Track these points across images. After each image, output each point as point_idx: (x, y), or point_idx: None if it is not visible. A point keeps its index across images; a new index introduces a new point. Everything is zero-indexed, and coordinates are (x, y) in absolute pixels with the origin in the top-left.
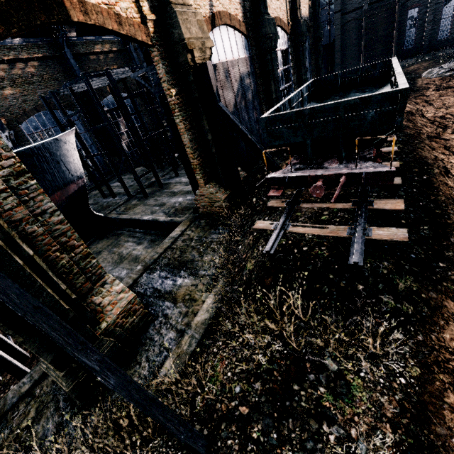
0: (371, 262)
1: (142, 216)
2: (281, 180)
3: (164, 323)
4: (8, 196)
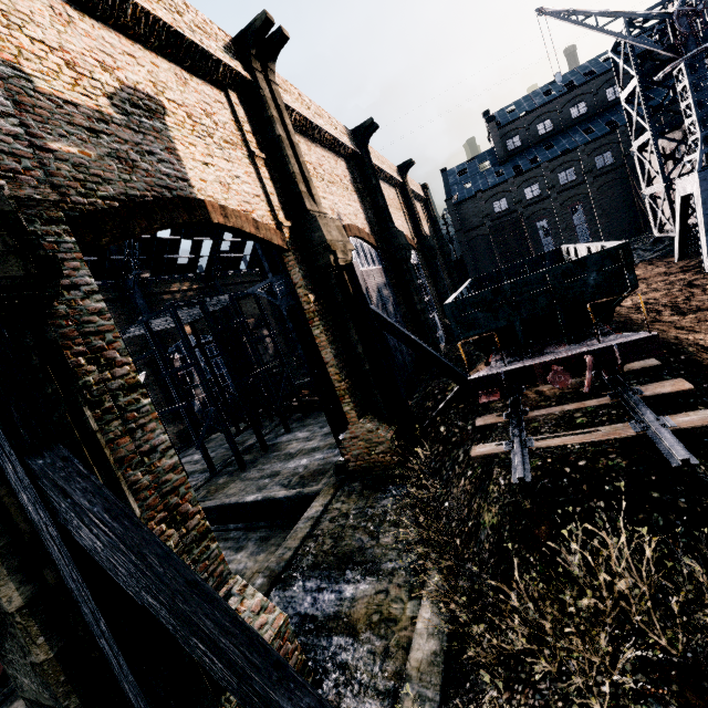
0: (703, 463)
1: (243, 497)
2: (493, 379)
3: (345, 682)
4: (113, 420)
